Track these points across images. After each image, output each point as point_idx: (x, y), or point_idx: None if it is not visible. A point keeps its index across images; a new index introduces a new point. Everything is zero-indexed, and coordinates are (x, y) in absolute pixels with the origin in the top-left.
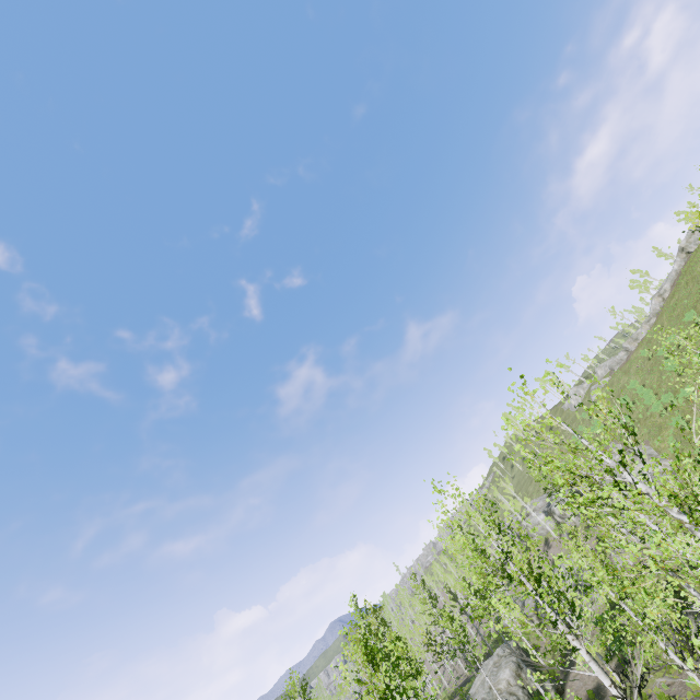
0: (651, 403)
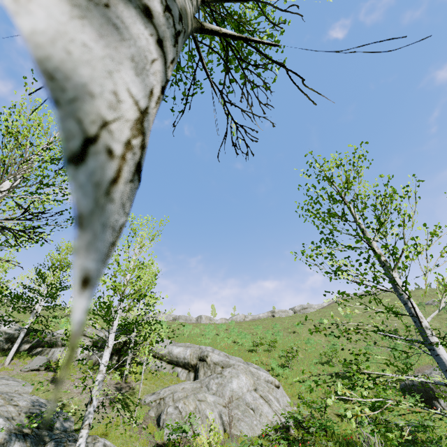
0: (246, 339)
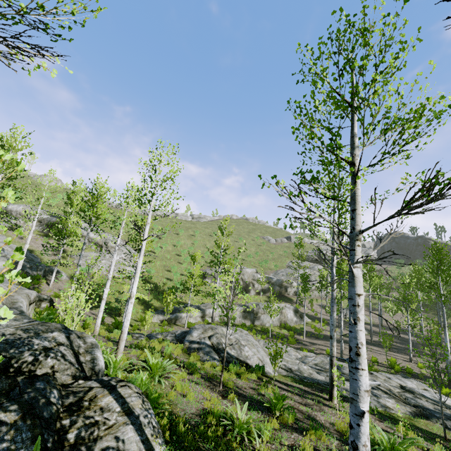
0: None
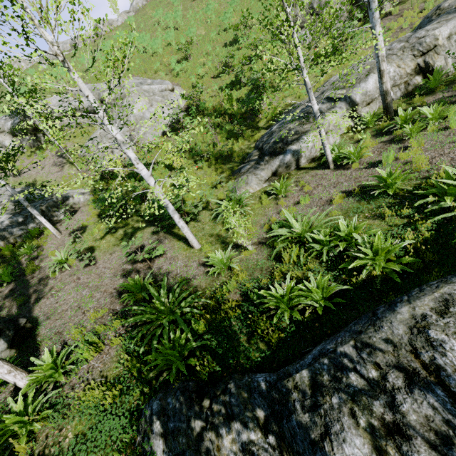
0: (146, 43)
